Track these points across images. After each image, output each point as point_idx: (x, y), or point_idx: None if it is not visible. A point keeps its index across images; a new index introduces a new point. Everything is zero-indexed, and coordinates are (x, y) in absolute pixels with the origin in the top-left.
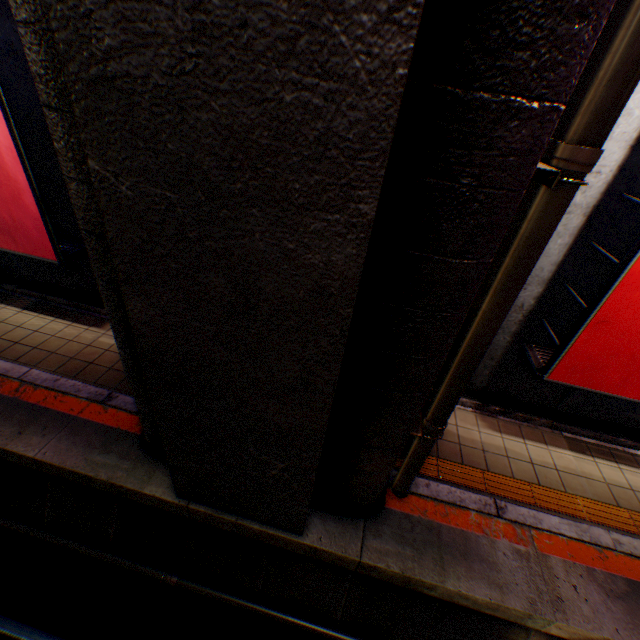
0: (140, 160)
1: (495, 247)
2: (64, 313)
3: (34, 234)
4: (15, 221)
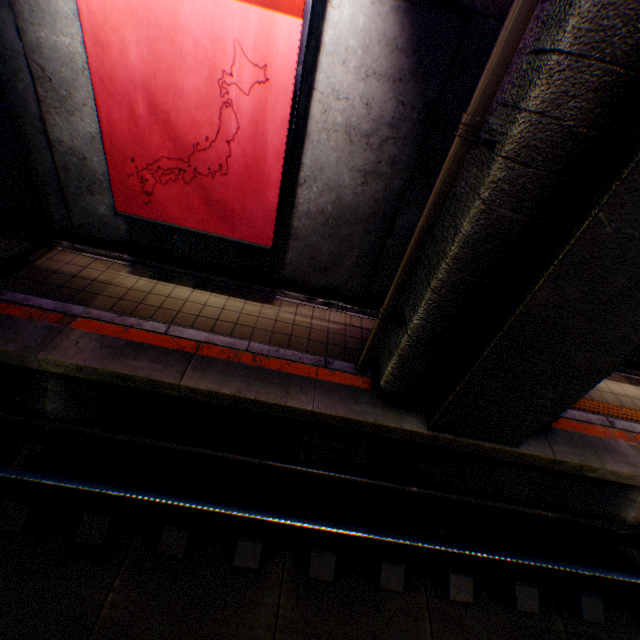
0: (634, 215)
1: None
2: (230, 292)
3: (258, 223)
4: (243, 211)
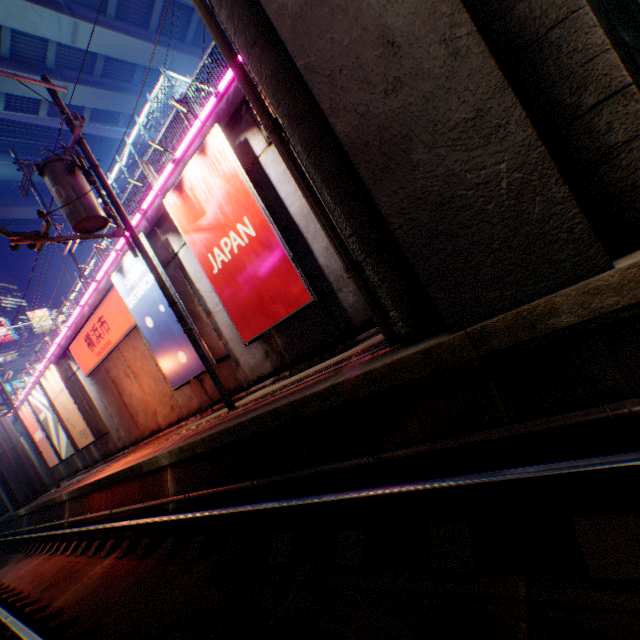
0: None
1: (3, 460)
2: None
3: None
4: None
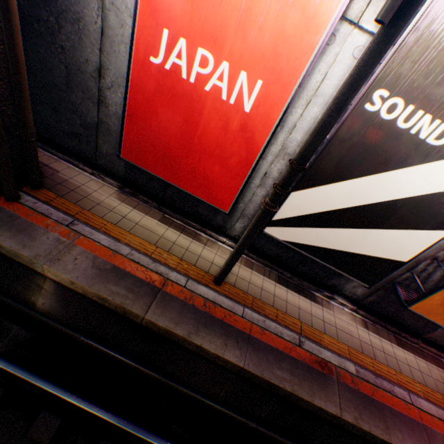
0: None
1: None
2: None
3: None
4: None
